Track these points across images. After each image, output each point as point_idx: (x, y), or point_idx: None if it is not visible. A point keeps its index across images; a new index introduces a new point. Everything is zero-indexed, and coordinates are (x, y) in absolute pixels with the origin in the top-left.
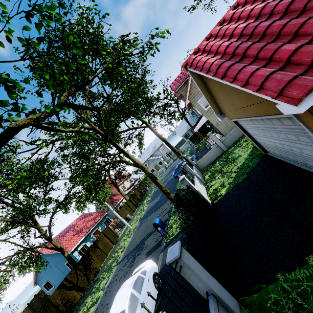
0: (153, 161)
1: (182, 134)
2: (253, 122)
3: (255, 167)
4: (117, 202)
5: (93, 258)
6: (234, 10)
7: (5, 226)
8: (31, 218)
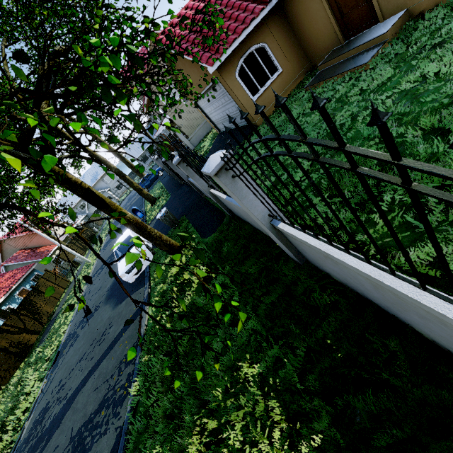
0: None
1: (137, 155)
2: (206, 97)
3: (213, 143)
4: (47, 254)
5: (39, 304)
6: (185, 10)
7: None
8: None
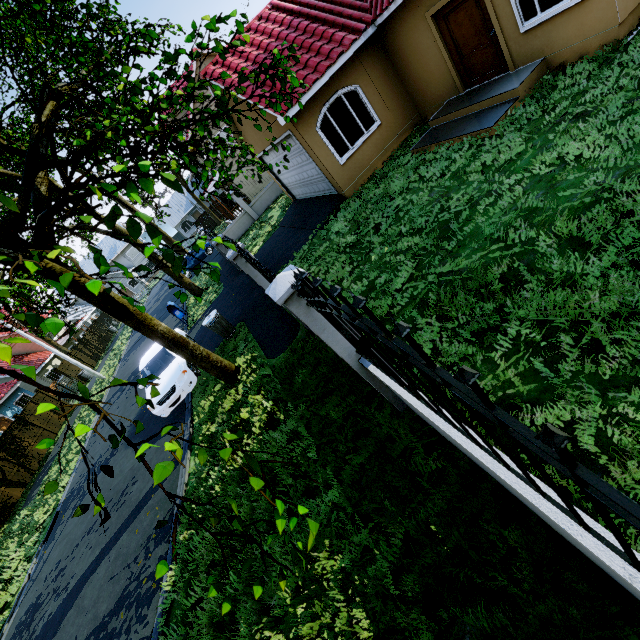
0: (115, 279)
1: (176, 221)
2: (276, 153)
3: (285, 215)
4: (40, 365)
5: (27, 441)
6: (247, 32)
7: None
8: None
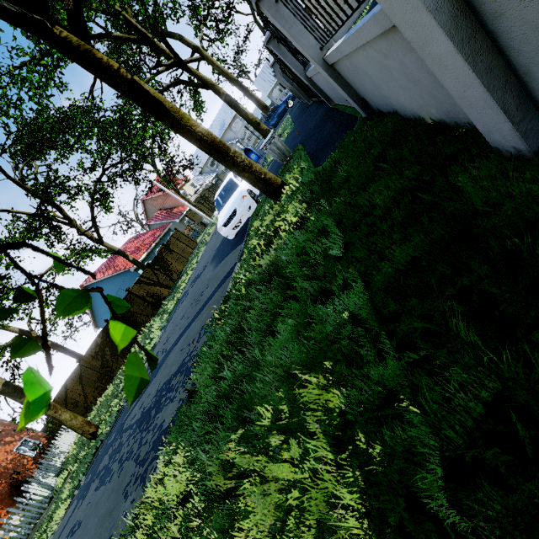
0: None
1: (268, 89)
2: None
3: None
4: (181, 215)
5: (170, 261)
6: None
7: (24, 233)
8: (60, 212)
